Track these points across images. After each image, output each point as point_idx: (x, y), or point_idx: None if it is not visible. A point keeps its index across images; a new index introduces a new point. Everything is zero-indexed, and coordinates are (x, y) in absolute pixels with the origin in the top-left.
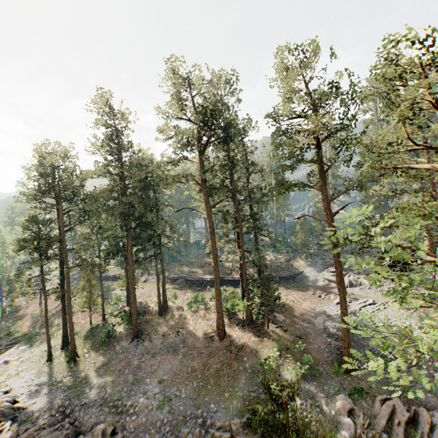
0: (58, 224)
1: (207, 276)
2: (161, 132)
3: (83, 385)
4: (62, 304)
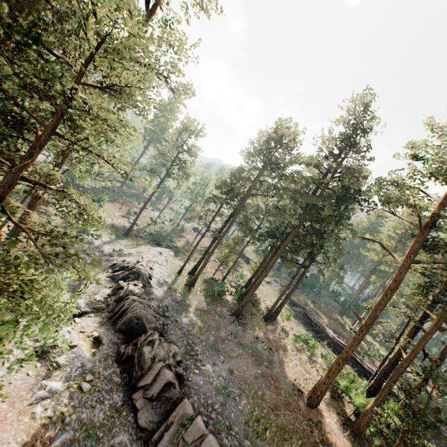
0: (250, 186)
1: (330, 331)
2: (411, 148)
3: (184, 309)
4: (210, 244)
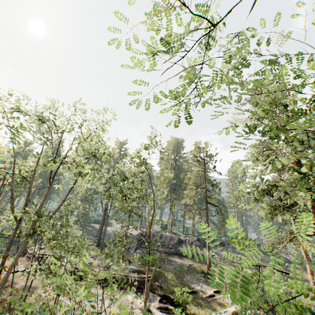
0: None
1: None
2: None
3: None
4: None
